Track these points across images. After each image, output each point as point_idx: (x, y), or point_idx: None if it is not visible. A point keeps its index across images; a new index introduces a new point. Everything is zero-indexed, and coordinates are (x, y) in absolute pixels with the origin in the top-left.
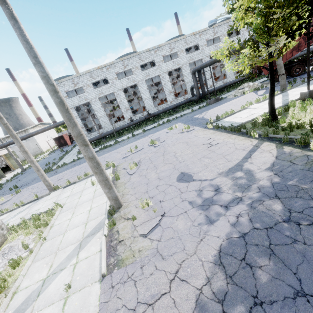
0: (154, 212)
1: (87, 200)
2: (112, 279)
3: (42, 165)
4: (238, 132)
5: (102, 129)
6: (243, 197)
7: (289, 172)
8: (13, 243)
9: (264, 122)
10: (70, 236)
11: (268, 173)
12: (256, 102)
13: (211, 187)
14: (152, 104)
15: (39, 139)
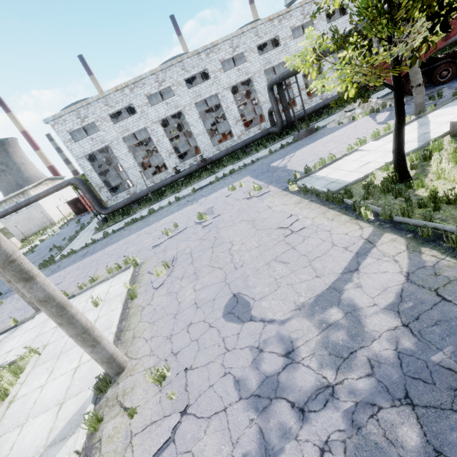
0: (170, 399)
1: None
2: None
3: (46, 248)
4: (339, 204)
5: (133, 187)
6: (337, 387)
7: (434, 325)
8: None
9: (386, 185)
10: (28, 435)
11: (391, 322)
12: (372, 138)
13: (279, 344)
14: (210, 143)
15: (47, 203)
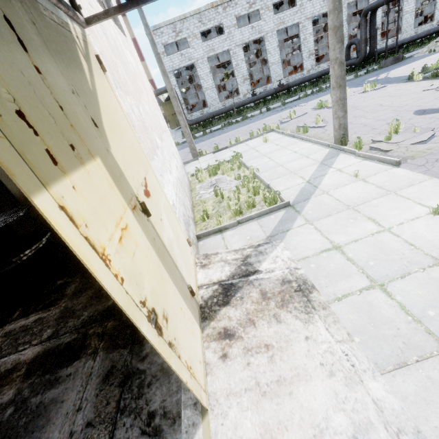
0: (414, 132)
1: (275, 150)
2: (414, 163)
3: None
4: None
5: (207, 108)
6: None
7: None
8: (217, 177)
9: None
10: (294, 165)
11: None
12: None
13: None
14: (281, 73)
15: None
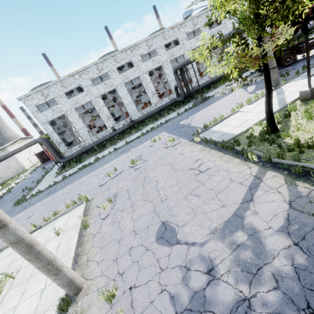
0: None
1: None
2: None
3: (20, 189)
4: (231, 150)
5: (83, 142)
6: (252, 300)
7: None
8: None
9: (262, 136)
10: None
11: (285, 241)
12: (247, 103)
13: (201, 263)
14: (136, 109)
15: (20, 155)
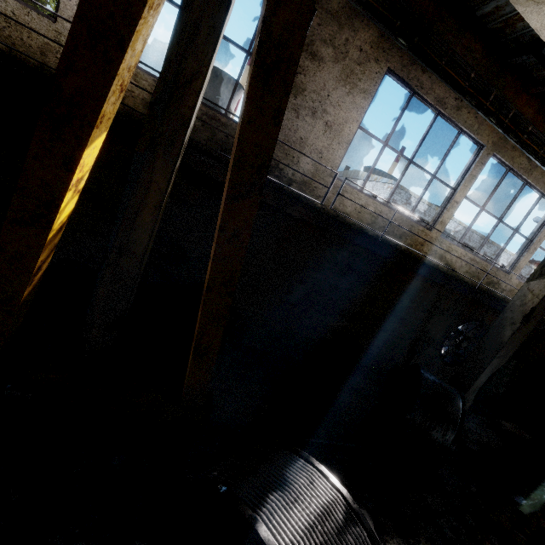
0: None
1: None
2: None
3: None
4: None
5: None
6: None
7: None
8: None
9: None
10: None
11: None
12: None
13: None
14: None
15: None
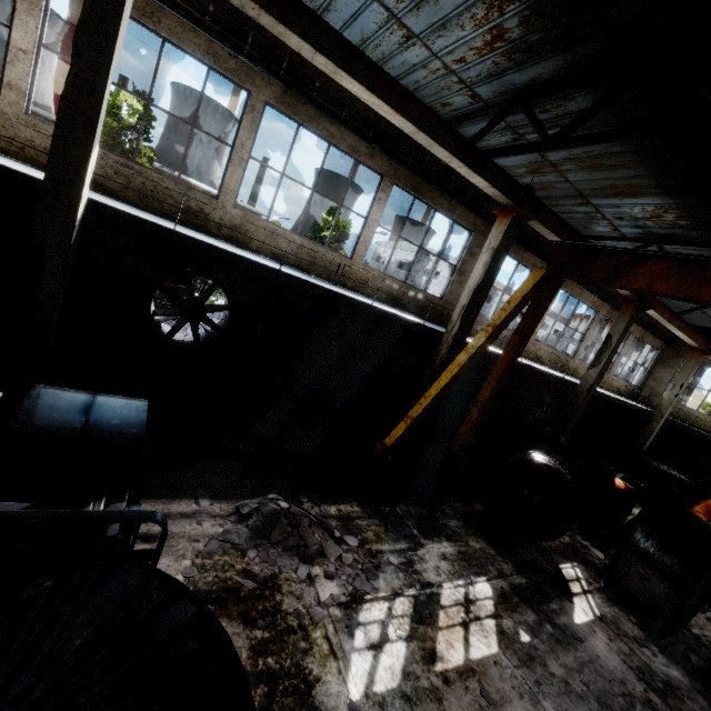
0: None
1: None
2: None
3: None
4: None
5: None
6: None
7: None
8: None
9: None
10: None
11: None
12: None
13: None
14: None
15: None
